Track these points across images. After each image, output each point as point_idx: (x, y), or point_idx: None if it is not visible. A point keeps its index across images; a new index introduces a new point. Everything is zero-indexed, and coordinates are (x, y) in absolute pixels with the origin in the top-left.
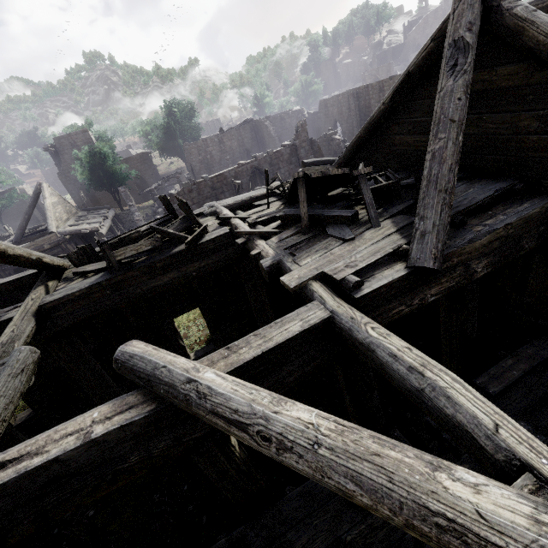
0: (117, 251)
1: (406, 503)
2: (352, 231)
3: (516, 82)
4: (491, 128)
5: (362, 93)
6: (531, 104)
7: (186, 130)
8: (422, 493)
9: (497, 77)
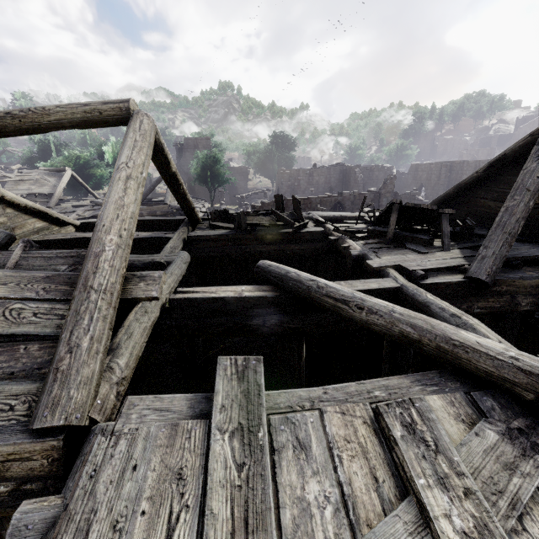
0: (249, 217)
1: (439, 335)
2: (426, 249)
3: None
4: None
5: (456, 167)
6: None
7: (283, 158)
8: (449, 333)
9: None
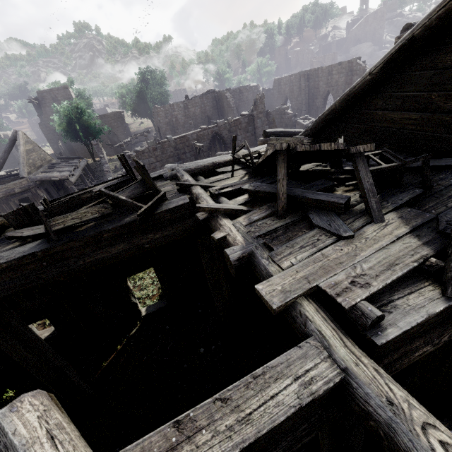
0: (55, 219)
1: None
2: (345, 224)
3: None
4: None
5: (312, 75)
6: None
7: (156, 95)
8: None
9: None
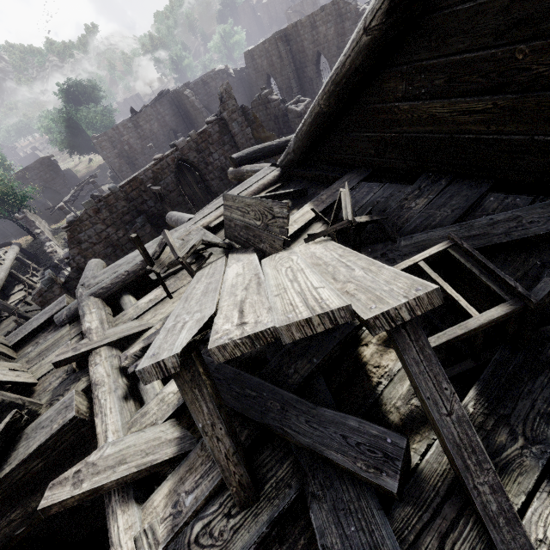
0: None
1: None
2: None
3: None
4: None
5: (292, 35)
6: None
7: (93, 117)
8: None
9: None
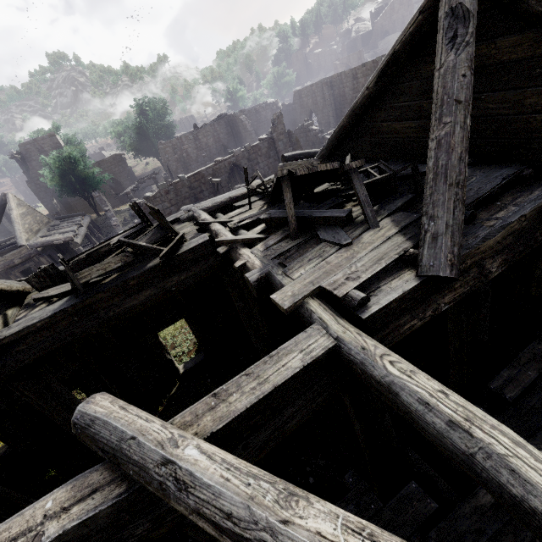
0: (81, 272)
1: None
2: (347, 234)
3: (520, 55)
4: (491, 109)
5: (336, 82)
6: (538, 78)
7: (159, 129)
8: None
9: (497, 50)
